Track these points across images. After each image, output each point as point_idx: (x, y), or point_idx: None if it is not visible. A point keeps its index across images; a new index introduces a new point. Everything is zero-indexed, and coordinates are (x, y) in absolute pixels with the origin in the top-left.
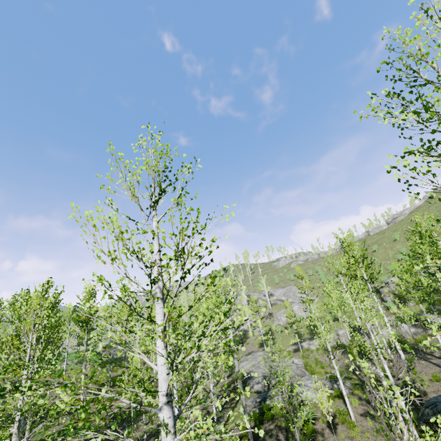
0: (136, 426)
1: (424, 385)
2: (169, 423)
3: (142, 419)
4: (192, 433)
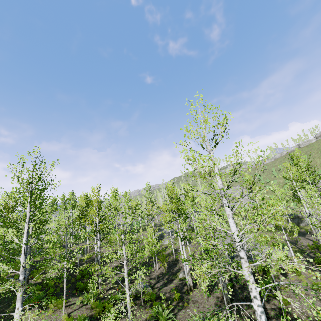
0: (153, 269)
1: None
2: (245, 257)
3: (156, 266)
4: (269, 260)
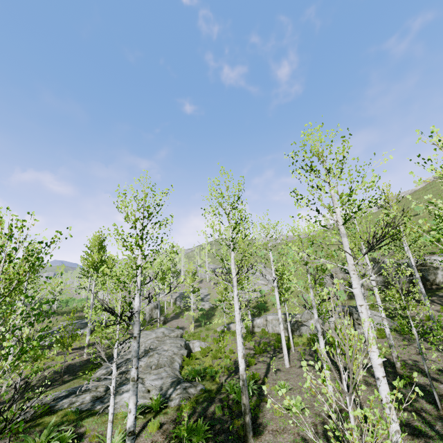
0: None
1: (274, 414)
2: None
3: None
4: None
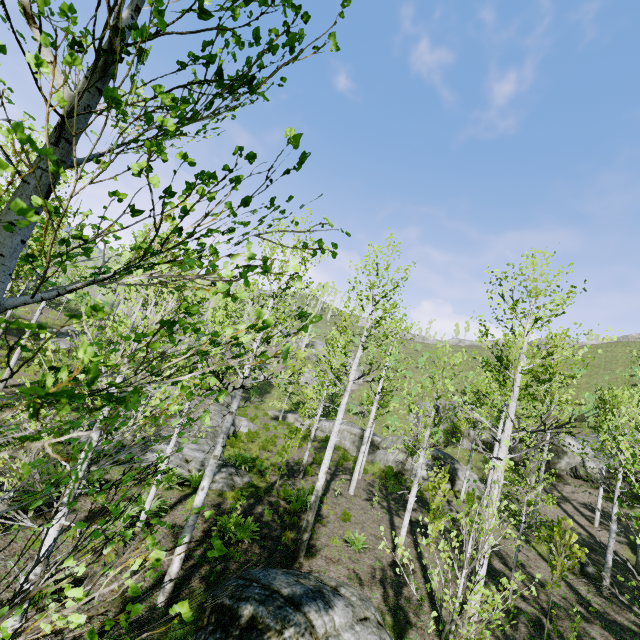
0: None
1: (331, 542)
2: None
3: None
4: None
